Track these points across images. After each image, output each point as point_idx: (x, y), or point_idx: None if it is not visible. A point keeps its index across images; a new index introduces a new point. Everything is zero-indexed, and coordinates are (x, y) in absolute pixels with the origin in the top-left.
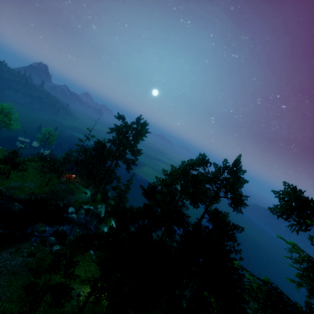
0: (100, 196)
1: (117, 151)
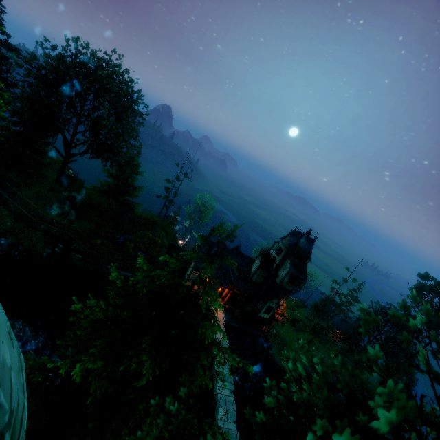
0: (379, 371)
1: (438, 335)
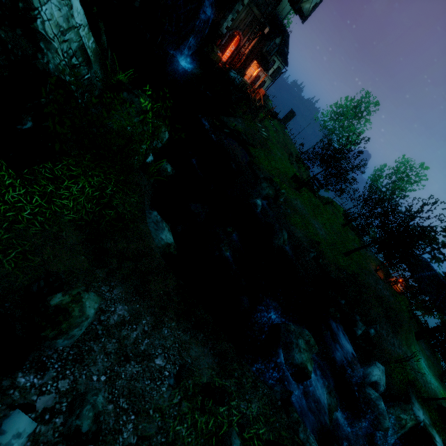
0: None
1: None
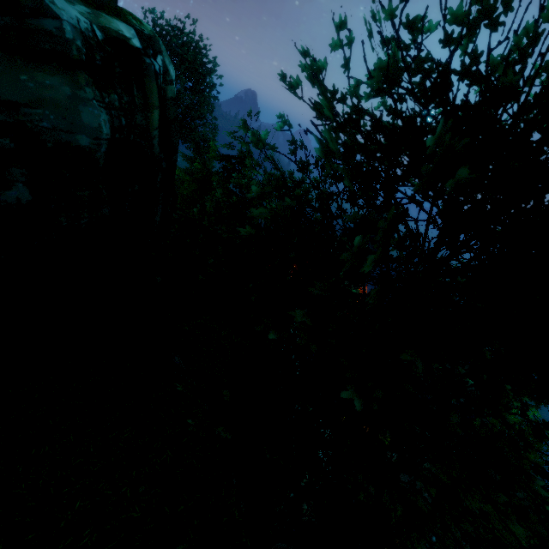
0: None
1: None
